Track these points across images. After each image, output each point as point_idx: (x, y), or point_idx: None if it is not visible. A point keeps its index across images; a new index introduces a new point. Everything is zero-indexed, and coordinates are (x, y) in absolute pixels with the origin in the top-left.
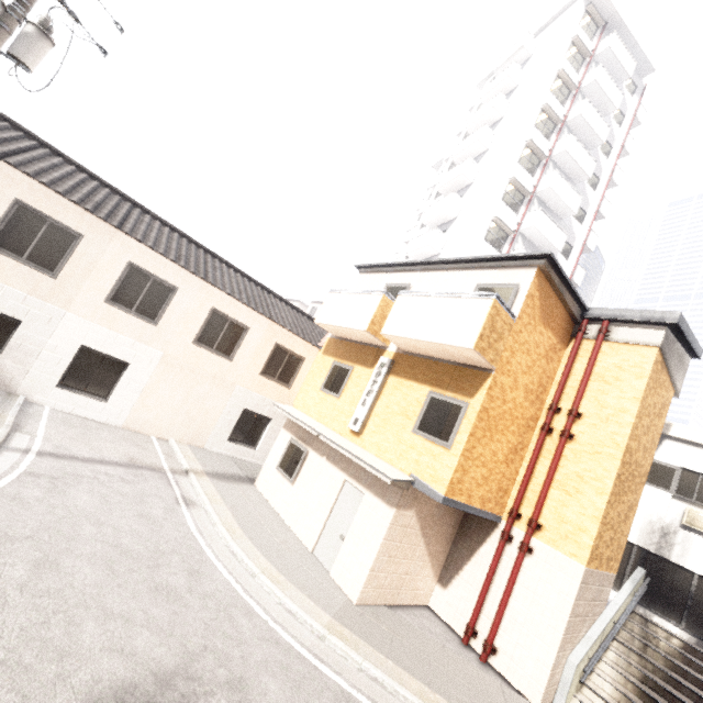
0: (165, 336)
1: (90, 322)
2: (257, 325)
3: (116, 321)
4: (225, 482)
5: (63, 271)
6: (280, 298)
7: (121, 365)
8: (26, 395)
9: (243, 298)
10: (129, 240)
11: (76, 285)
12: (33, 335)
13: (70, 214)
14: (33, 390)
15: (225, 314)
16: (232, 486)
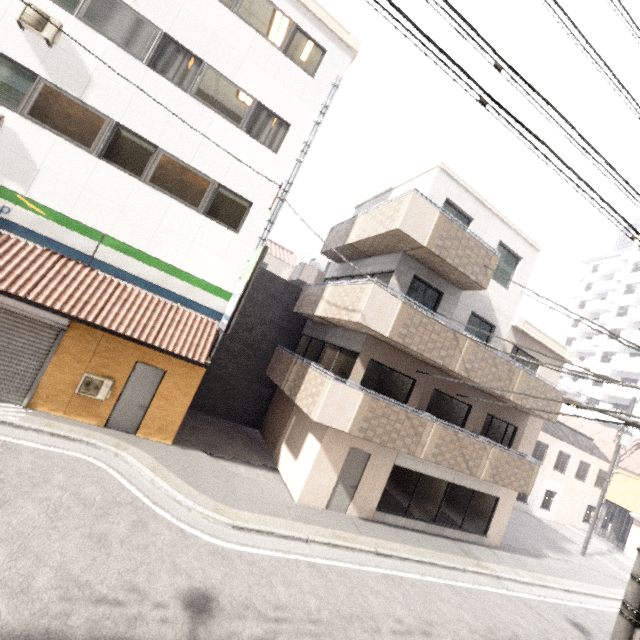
0: (566, 478)
1: (548, 479)
2: (593, 462)
3: (554, 476)
4: (621, 555)
5: (543, 461)
6: (572, 429)
7: (552, 493)
8: (533, 513)
9: (584, 448)
10: (559, 441)
11: (546, 465)
12: (536, 489)
13: (546, 439)
14: (534, 511)
15: (583, 461)
16: (625, 557)
